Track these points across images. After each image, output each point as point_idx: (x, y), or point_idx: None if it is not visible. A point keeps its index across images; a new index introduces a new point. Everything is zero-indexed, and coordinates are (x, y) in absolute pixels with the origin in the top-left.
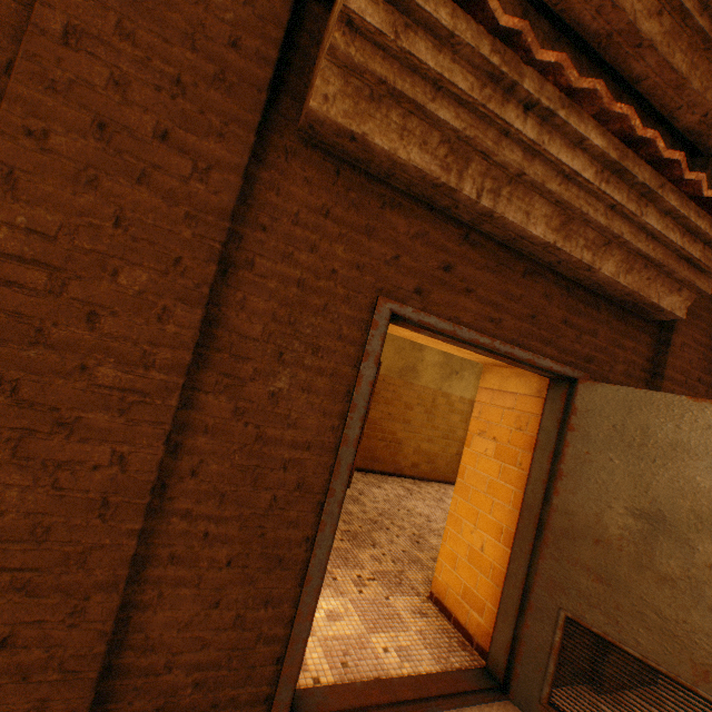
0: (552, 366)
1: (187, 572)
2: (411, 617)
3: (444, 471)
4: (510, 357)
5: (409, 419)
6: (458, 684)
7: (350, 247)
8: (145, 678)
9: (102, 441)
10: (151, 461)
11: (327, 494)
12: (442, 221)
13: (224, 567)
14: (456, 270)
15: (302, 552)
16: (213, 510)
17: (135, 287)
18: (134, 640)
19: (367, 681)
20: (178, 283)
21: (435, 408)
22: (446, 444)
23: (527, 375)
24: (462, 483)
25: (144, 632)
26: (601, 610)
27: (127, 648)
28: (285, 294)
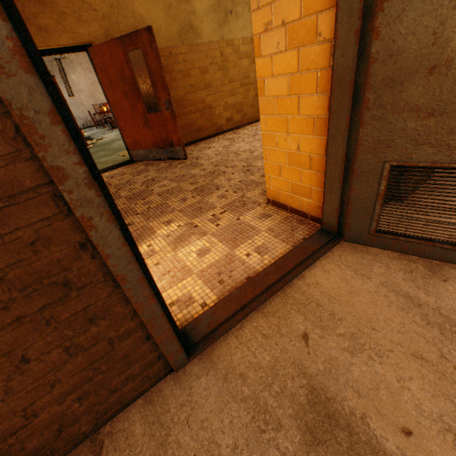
0: None
1: None
2: (259, 223)
3: (251, 114)
4: None
5: (209, 83)
6: (307, 251)
7: None
8: (13, 436)
9: None
10: None
11: (53, 180)
12: None
13: None
14: None
15: (89, 262)
16: None
17: None
18: None
19: (241, 287)
20: None
21: (226, 62)
22: (246, 91)
23: None
24: (264, 100)
25: None
26: (430, 144)
27: None
28: None
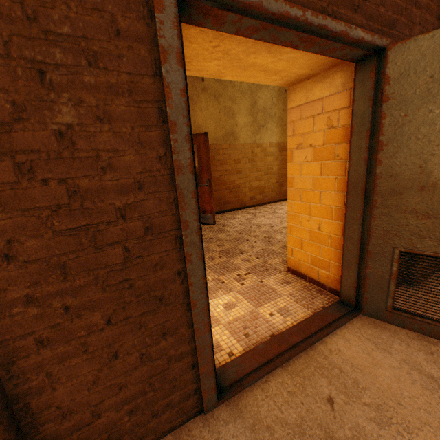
0: (363, 37)
1: (66, 347)
2: (280, 288)
3: (271, 195)
4: (322, 36)
5: (240, 170)
6: (327, 318)
7: None
8: (78, 432)
9: None
10: None
11: (181, 228)
12: None
13: (105, 327)
14: None
15: (178, 286)
16: (59, 285)
17: None
18: (46, 416)
19: (266, 341)
20: None
21: (255, 157)
22: (268, 178)
23: (330, 75)
24: (292, 190)
25: (52, 407)
26: (431, 238)
27: (43, 424)
28: None
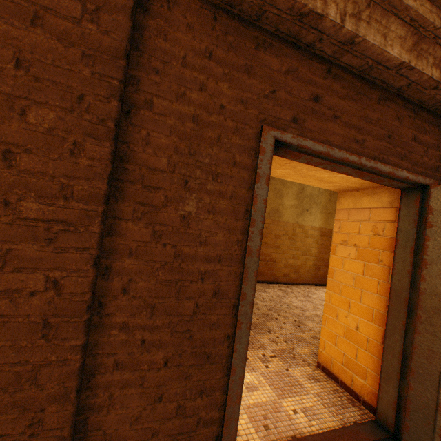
0: (408, 176)
1: (131, 375)
2: (307, 383)
3: (306, 276)
4: (373, 172)
5: (279, 245)
6: (359, 437)
7: (234, 85)
8: None
9: (35, 269)
10: (83, 283)
11: (240, 298)
12: (307, 59)
13: (161, 368)
14: (323, 101)
15: (224, 348)
16: (145, 320)
17: (44, 125)
18: (93, 437)
19: None
20: (84, 119)
21: (295, 236)
22: (305, 259)
23: (378, 192)
24: (332, 281)
25: (101, 429)
26: None
27: None
28: (183, 129)
